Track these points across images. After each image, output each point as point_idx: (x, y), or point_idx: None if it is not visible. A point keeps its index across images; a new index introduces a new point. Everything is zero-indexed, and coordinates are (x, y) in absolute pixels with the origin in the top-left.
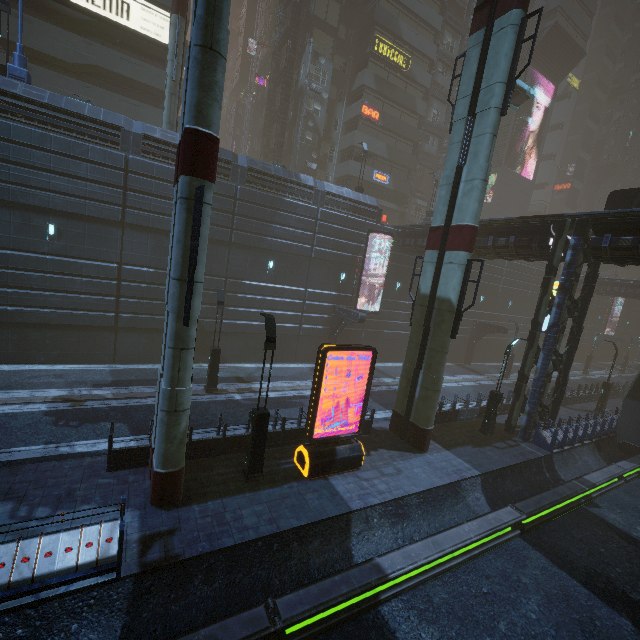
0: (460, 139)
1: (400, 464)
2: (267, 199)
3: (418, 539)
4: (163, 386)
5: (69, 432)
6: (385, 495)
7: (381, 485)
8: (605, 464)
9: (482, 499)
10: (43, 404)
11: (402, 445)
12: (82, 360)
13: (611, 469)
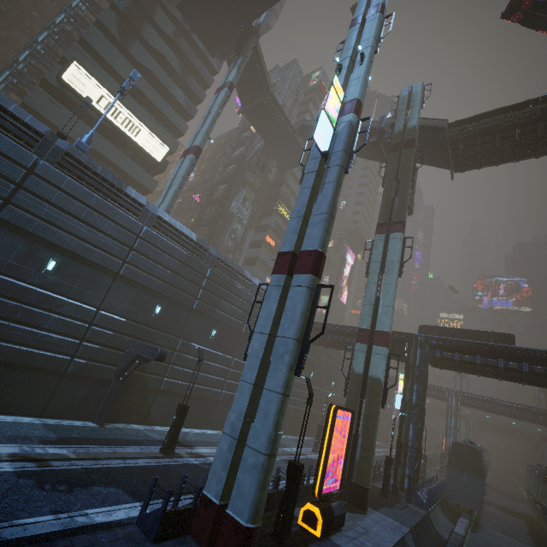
0: (376, 282)
1: (361, 524)
2: (225, 282)
3: None
4: (268, 429)
5: (67, 498)
6: None
7: (367, 542)
8: (450, 522)
9: None
10: (2, 463)
11: (348, 507)
12: (5, 409)
13: (461, 523)
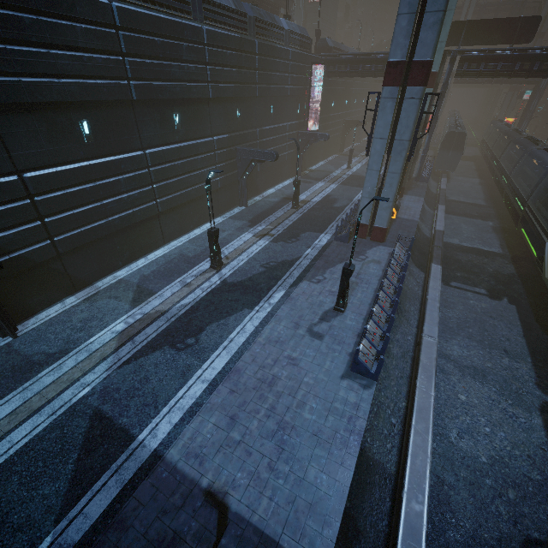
0: None
1: (404, 205)
2: (269, 49)
3: (435, 222)
4: (393, 192)
5: (302, 242)
6: (417, 214)
7: (411, 212)
8: (435, 182)
9: (427, 207)
10: (260, 241)
11: None
12: (207, 219)
13: (443, 182)
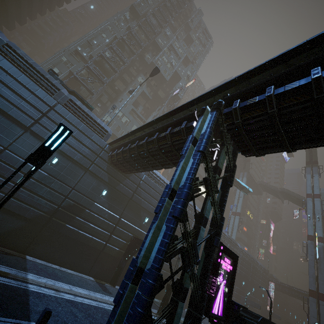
0: None
1: None
2: (255, 268)
3: None
4: None
5: None
6: None
7: None
8: None
9: None
10: None
11: None
12: None
13: None
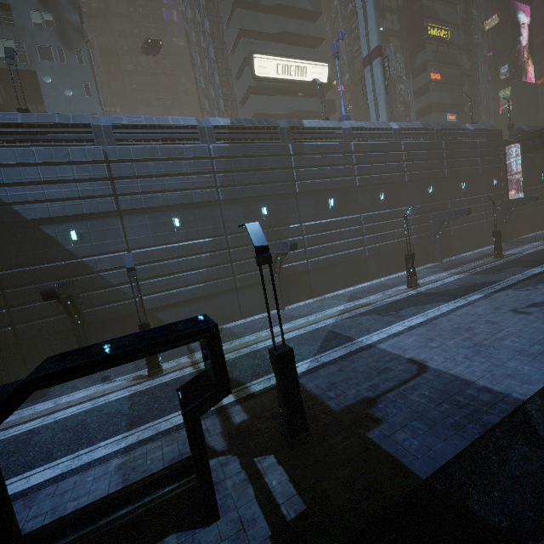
0: None
1: None
2: (455, 144)
3: None
4: None
5: (507, 273)
6: None
7: None
8: None
9: None
10: (455, 276)
11: None
12: (402, 269)
13: None
